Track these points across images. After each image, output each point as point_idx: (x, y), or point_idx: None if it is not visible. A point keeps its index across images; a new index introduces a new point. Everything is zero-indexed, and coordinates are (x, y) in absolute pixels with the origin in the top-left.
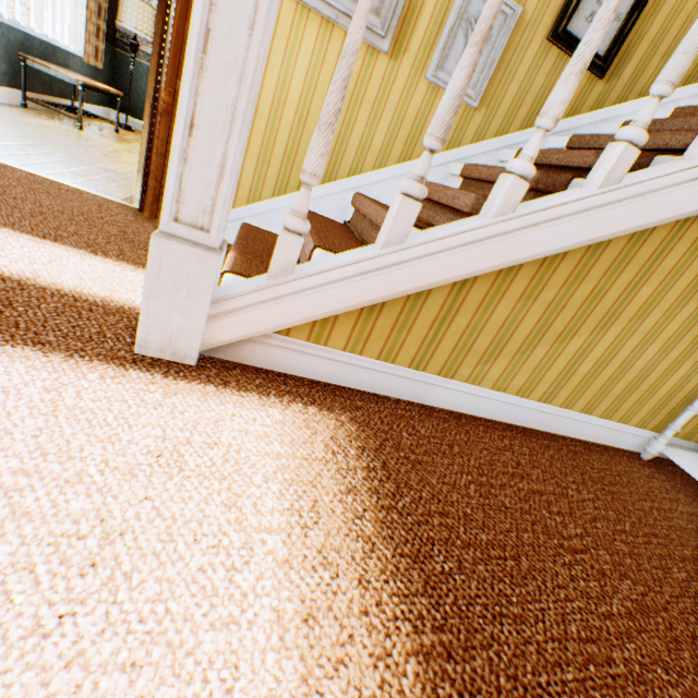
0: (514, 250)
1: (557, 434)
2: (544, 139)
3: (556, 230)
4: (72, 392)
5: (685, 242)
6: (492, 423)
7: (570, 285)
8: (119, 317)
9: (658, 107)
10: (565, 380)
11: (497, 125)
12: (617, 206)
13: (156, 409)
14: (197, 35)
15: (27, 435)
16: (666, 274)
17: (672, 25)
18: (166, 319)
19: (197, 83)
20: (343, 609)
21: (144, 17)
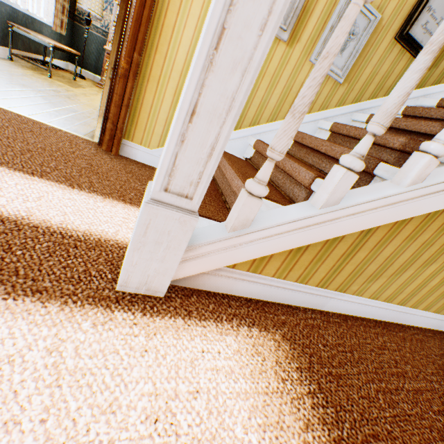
0: (416, 209)
1: (404, 324)
2: None
3: None
4: (70, 349)
5: None
6: (366, 321)
7: (441, 229)
8: (98, 251)
9: None
10: (418, 290)
11: (354, 96)
12: None
13: (143, 357)
14: (212, 32)
15: (35, 422)
16: None
17: None
18: (145, 265)
19: (204, 76)
20: None
21: (96, 2)
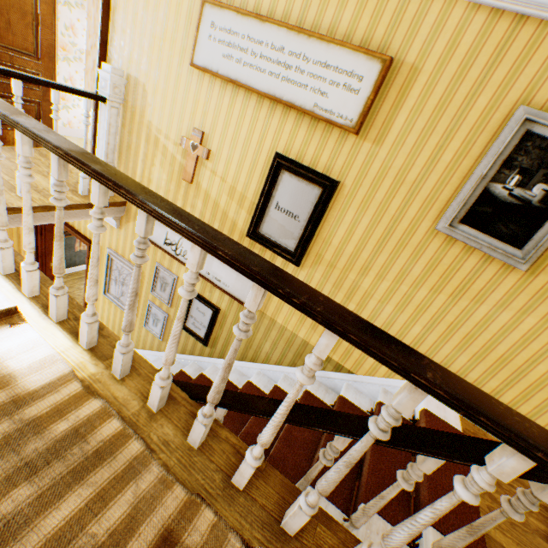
0: None
1: None
2: (192, 360)
3: None
4: None
5: None
6: None
7: None
8: None
9: (240, 366)
10: None
11: None
12: None
13: None
14: None
15: None
16: None
17: (233, 335)
18: None
19: None
20: None
21: None
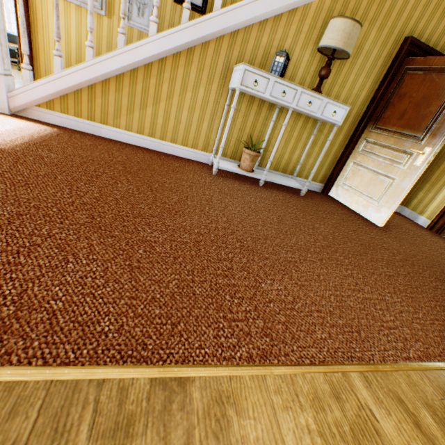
0: (98, 72)
1: (166, 153)
2: None
3: (110, 64)
4: None
5: (169, 68)
6: (131, 144)
7: (133, 86)
8: None
9: None
10: (155, 127)
11: None
12: (127, 54)
13: None
14: None
15: None
16: (170, 80)
17: None
18: None
19: None
20: (12, 136)
21: None
